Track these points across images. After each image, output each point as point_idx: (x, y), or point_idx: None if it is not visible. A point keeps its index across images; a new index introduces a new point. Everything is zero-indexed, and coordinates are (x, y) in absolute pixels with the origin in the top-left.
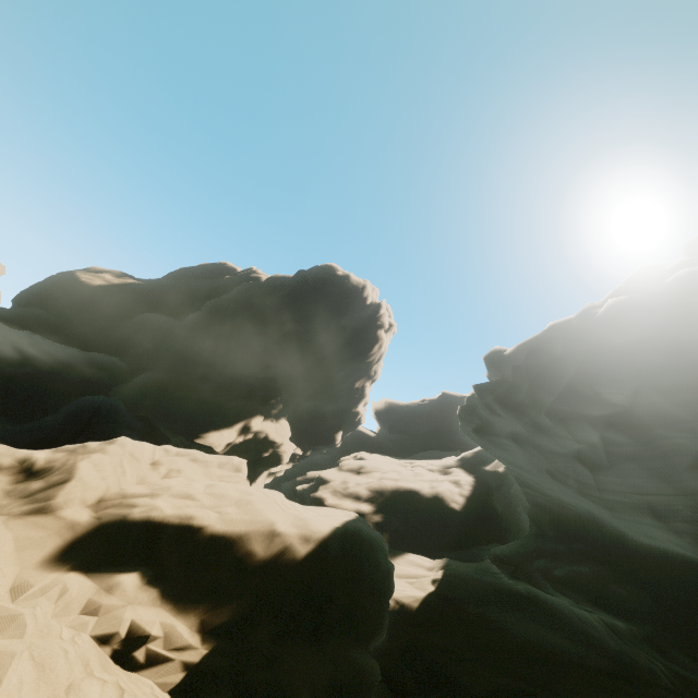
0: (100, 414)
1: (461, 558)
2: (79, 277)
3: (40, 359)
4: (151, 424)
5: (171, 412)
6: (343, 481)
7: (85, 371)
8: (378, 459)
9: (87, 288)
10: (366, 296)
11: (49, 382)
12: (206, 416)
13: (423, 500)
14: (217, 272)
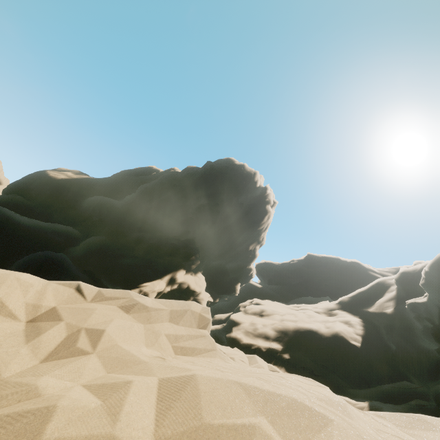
0: (47, 267)
1: (376, 397)
2: (48, 173)
3: (4, 223)
4: (94, 277)
5: (111, 267)
6: (251, 323)
7: (43, 235)
8: (271, 304)
9: (54, 180)
10: (257, 180)
11: (10, 242)
12: (140, 269)
13: (323, 338)
14: (146, 172)
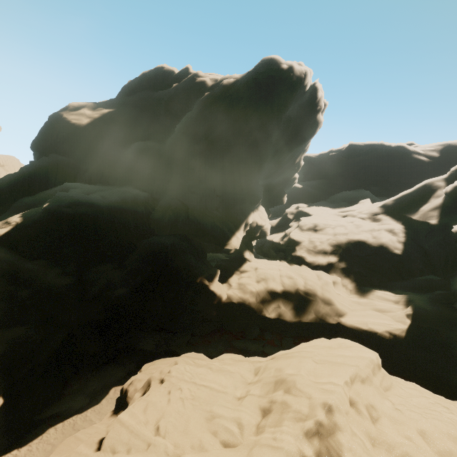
0: (170, 254)
1: (408, 287)
2: (68, 120)
3: (103, 216)
4: (187, 238)
5: (199, 230)
6: (309, 240)
7: (129, 211)
8: (319, 212)
9: (80, 129)
10: (306, 83)
11: (115, 229)
12: (222, 226)
13: (370, 247)
14: (159, 78)
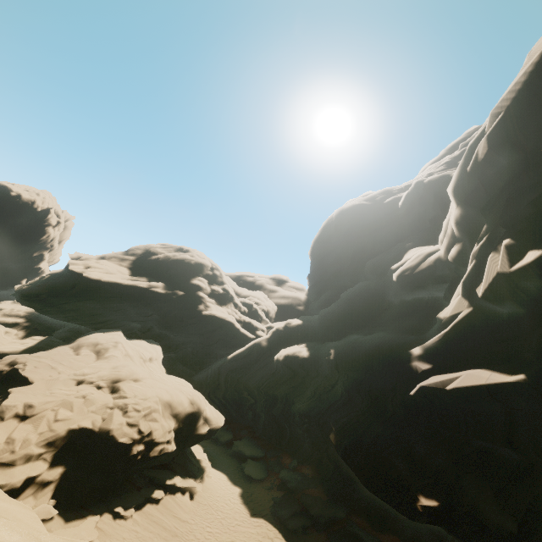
0: None
1: None
2: None
3: None
4: None
5: None
6: (12, 309)
7: None
8: None
9: None
10: (37, 207)
11: None
12: None
13: None
14: None
